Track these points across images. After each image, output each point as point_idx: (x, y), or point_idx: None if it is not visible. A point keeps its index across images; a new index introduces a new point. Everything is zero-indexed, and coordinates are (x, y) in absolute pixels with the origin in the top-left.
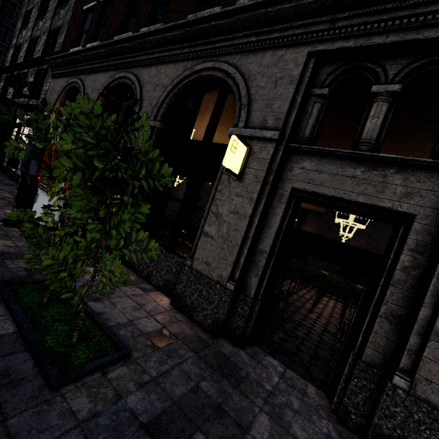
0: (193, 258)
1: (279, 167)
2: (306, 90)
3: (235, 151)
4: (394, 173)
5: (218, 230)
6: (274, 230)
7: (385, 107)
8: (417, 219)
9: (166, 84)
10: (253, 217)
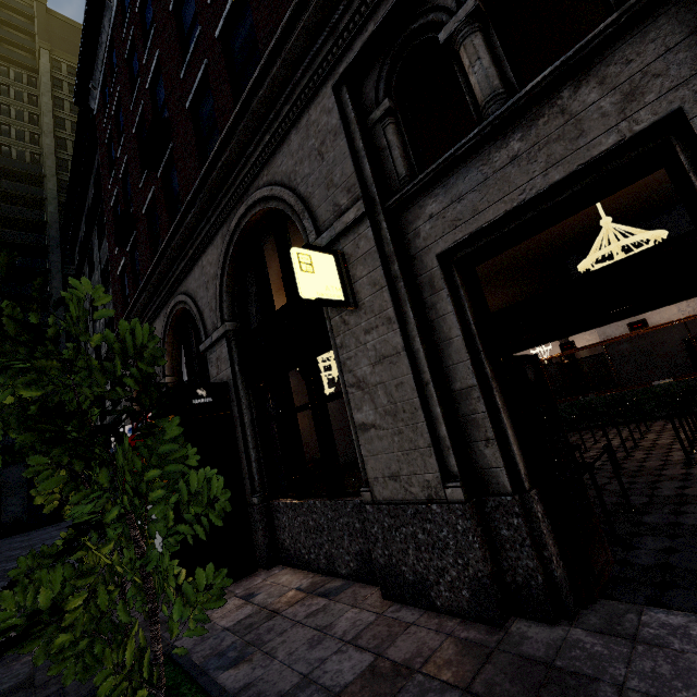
0: (369, 483)
1: (398, 245)
2: (363, 126)
3: (312, 268)
4: (574, 92)
5: (374, 406)
6: (458, 342)
7: (478, 39)
8: (690, 110)
9: (215, 273)
10: (411, 346)
